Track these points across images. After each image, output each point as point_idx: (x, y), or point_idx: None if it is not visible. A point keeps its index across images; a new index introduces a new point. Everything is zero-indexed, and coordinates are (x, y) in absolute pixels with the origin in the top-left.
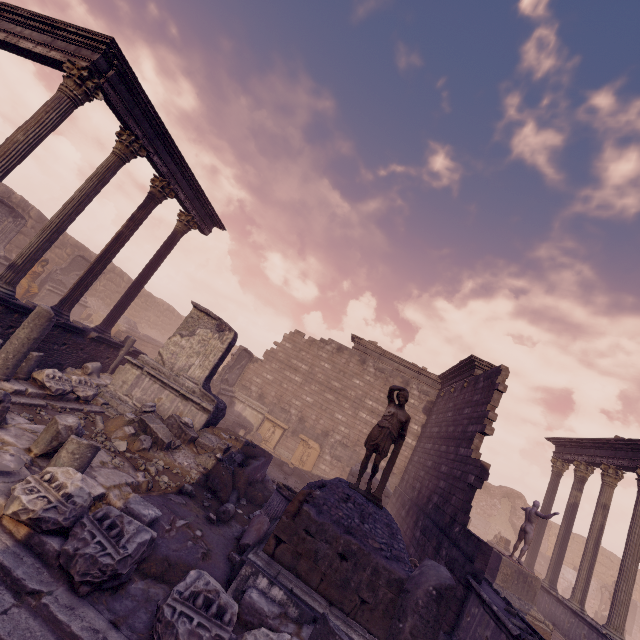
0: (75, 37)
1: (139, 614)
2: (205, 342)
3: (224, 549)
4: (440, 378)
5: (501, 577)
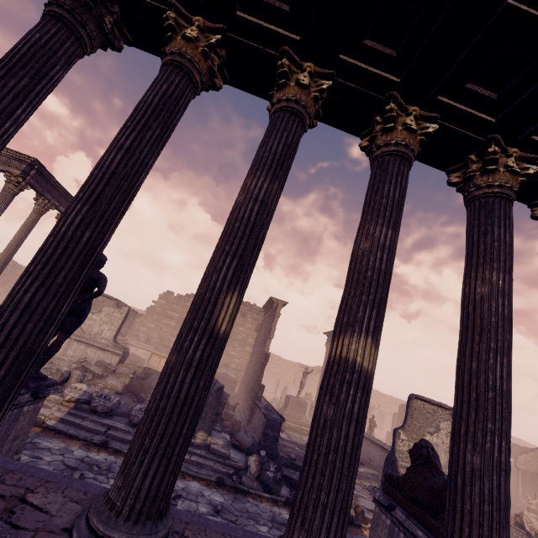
0: (5, 152)
1: (121, 421)
2: (110, 315)
3: None
4: (263, 309)
5: (290, 406)
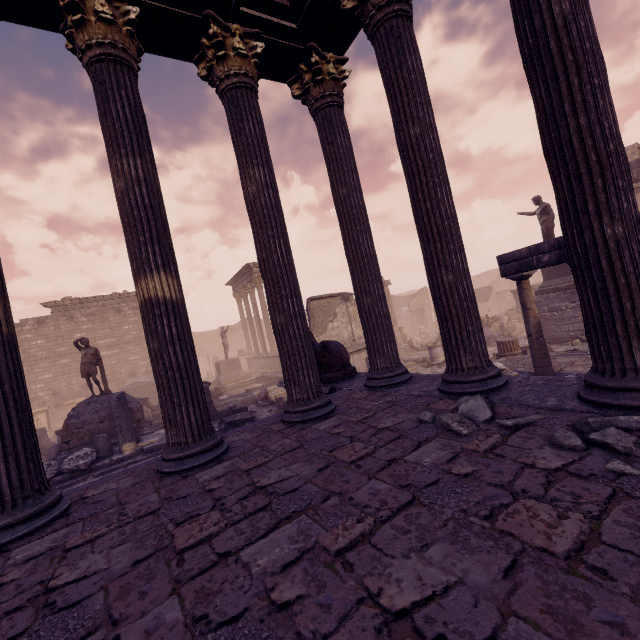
0: None
1: None
2: None
3: None
4: None
5: (223, 371)
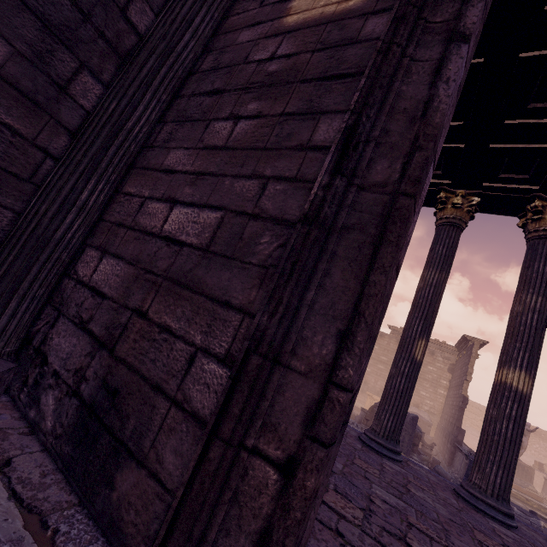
0: None
1: None
2: None
3: None
4: (455, 347)
5: None
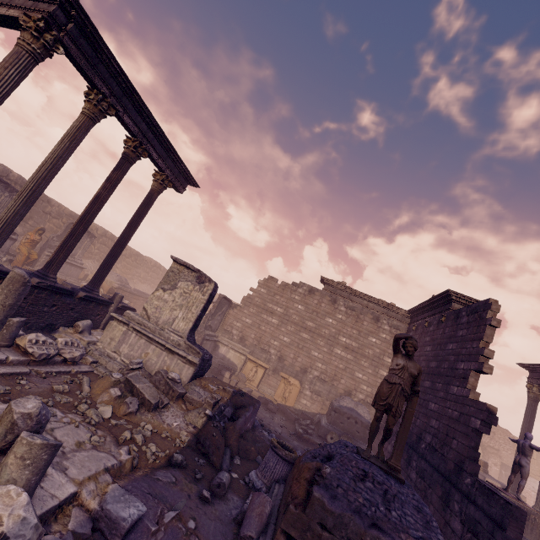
0: None
1: None
2: (187, 294)
3: None
4: (409, 312)
5: None
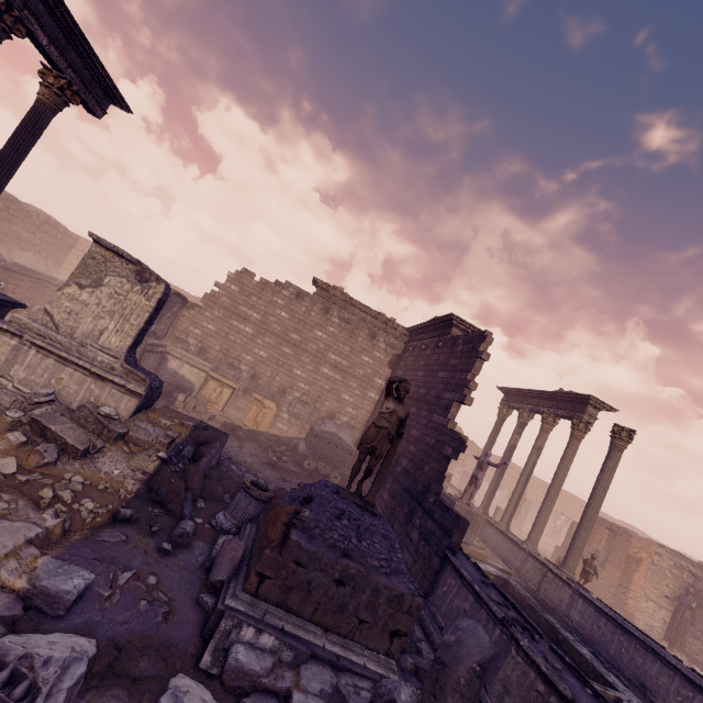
0: None
1: None
2: (120, 297)
3: (190, 590)
4: (409, 331)
5: None
